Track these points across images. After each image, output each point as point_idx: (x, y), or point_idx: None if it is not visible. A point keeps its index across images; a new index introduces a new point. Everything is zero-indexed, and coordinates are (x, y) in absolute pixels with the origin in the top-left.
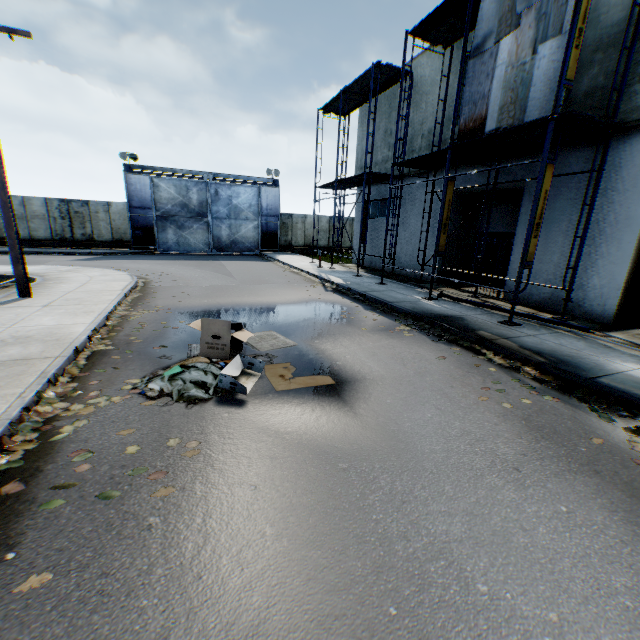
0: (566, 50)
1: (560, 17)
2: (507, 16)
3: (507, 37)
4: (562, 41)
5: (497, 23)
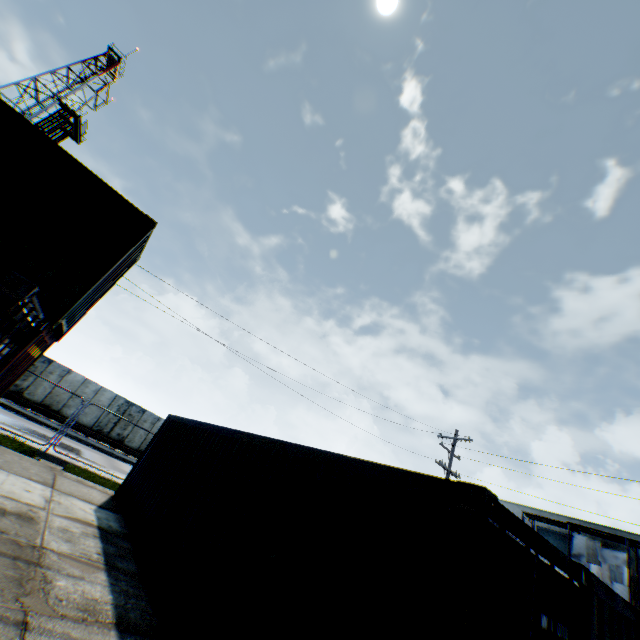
0: (629, 594)
1: (620, 576)
2: (591, 555)
3: (593, 564)
4: (624, 587)
5: (585, 553)
